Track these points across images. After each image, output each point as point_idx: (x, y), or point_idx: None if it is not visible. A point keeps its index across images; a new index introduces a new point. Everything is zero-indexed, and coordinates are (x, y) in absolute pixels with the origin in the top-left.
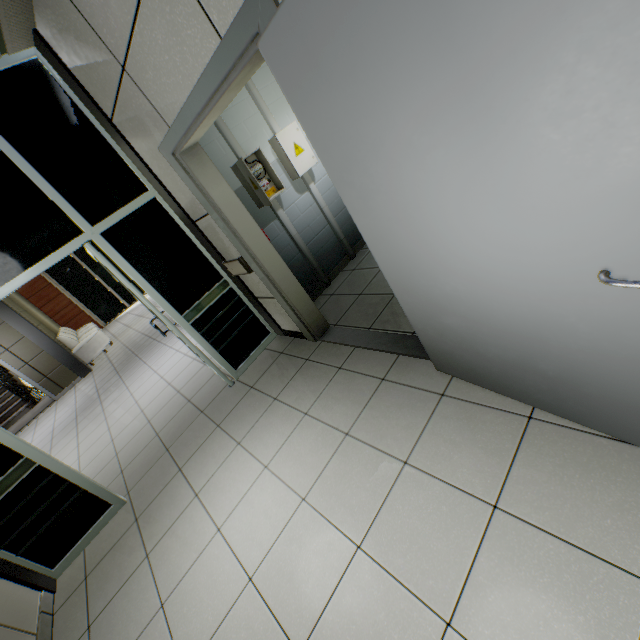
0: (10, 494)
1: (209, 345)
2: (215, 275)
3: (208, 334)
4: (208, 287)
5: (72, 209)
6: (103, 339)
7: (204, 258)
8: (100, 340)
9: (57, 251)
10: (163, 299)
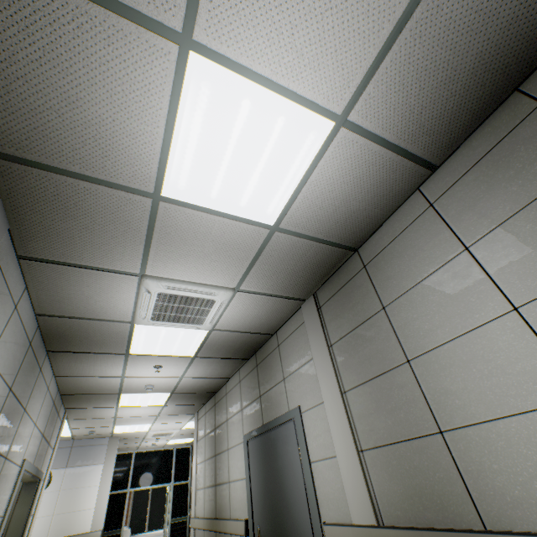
0: (112, 535)
1: (170, 534)
2: (186, 512)
3: (172, 530)
4: (182, 514)
5: (174, 476)
6: (129, 534)
7: (187, 505)
8: (128, 534)
9: (165, 483)
10: (171, 509)
